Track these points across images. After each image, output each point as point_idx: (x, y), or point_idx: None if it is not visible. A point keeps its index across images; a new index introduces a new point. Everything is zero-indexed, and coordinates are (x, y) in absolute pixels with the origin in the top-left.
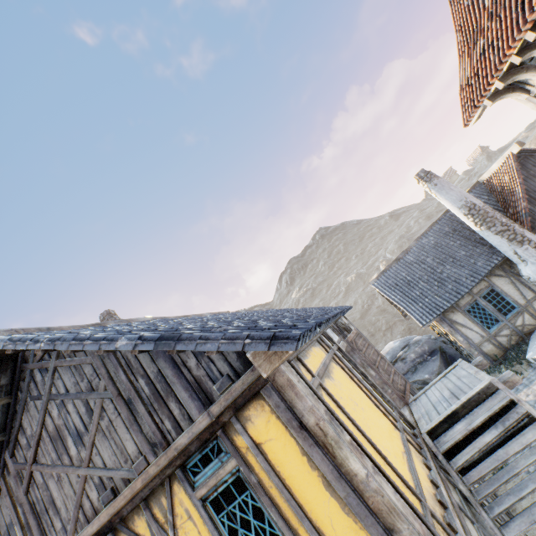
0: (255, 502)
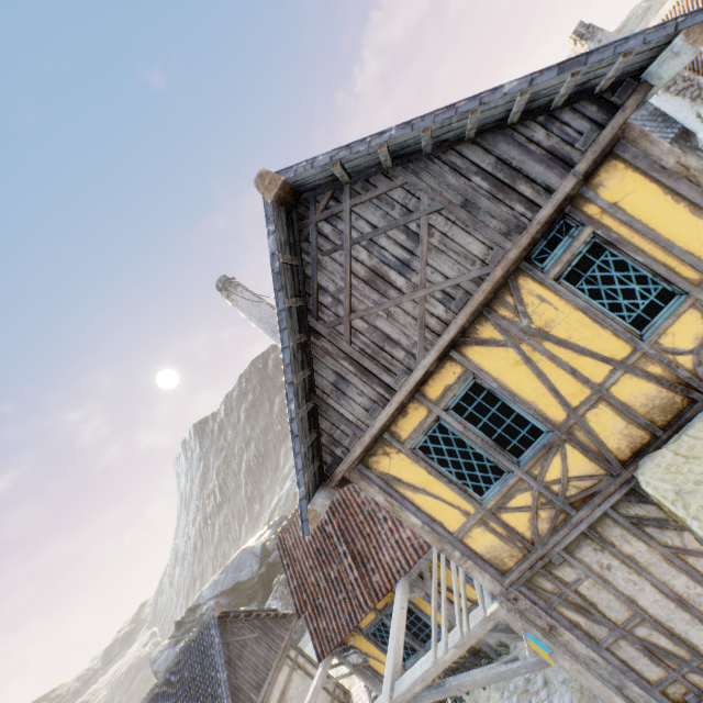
0: (616, 258)
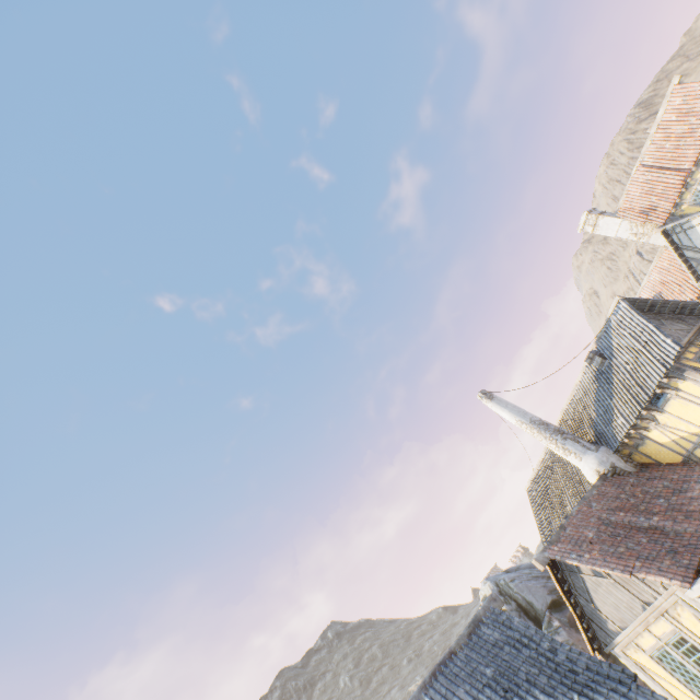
0: None
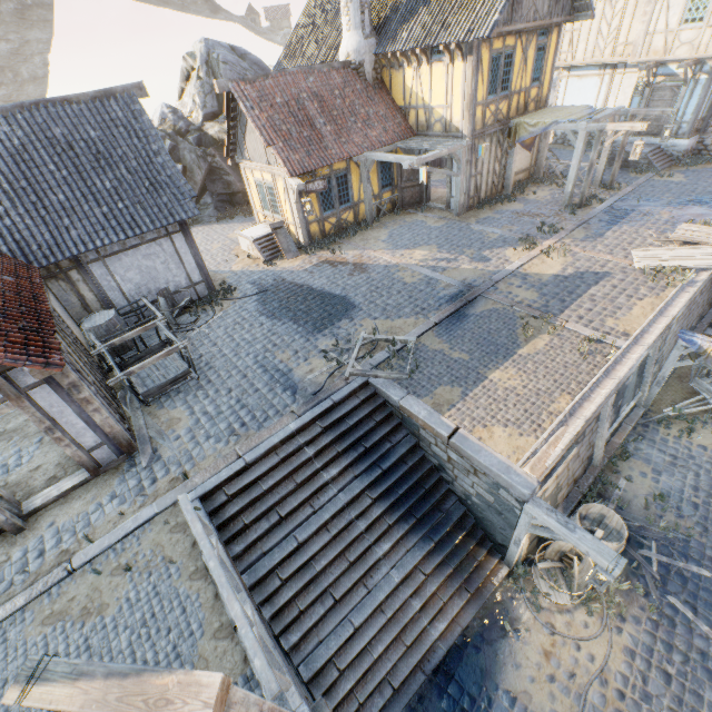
0: (542, 57)
